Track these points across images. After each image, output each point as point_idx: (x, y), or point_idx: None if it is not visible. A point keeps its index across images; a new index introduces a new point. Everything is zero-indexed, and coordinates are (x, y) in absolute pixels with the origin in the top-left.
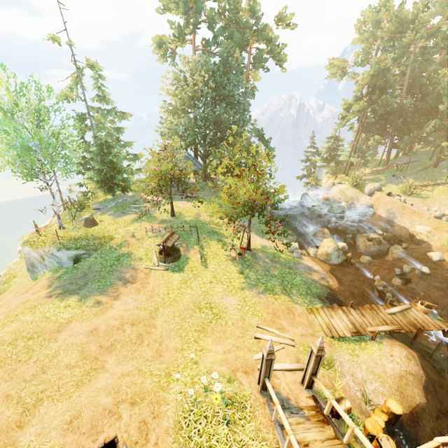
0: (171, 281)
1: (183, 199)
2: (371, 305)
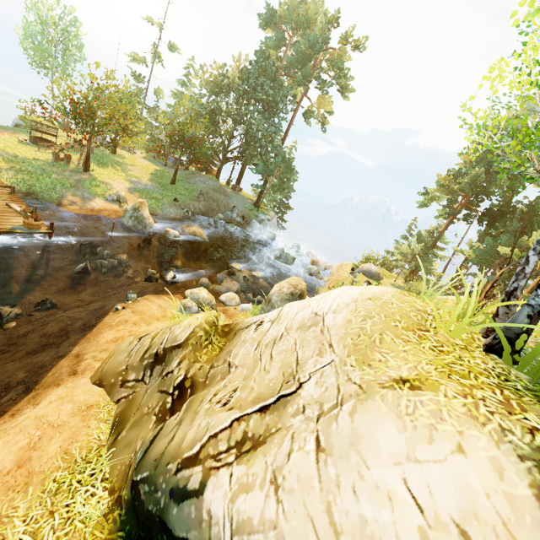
0: (2, 137)
1: (155, 163)
2: (22, 202)
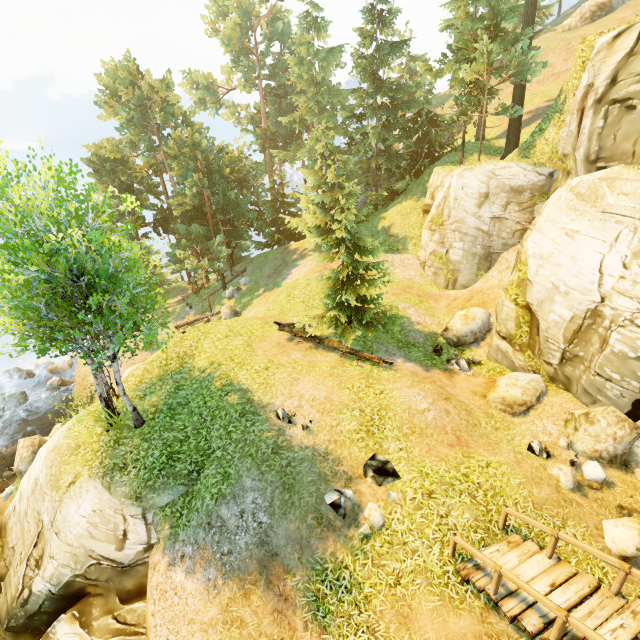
0: None
1: None
2: None
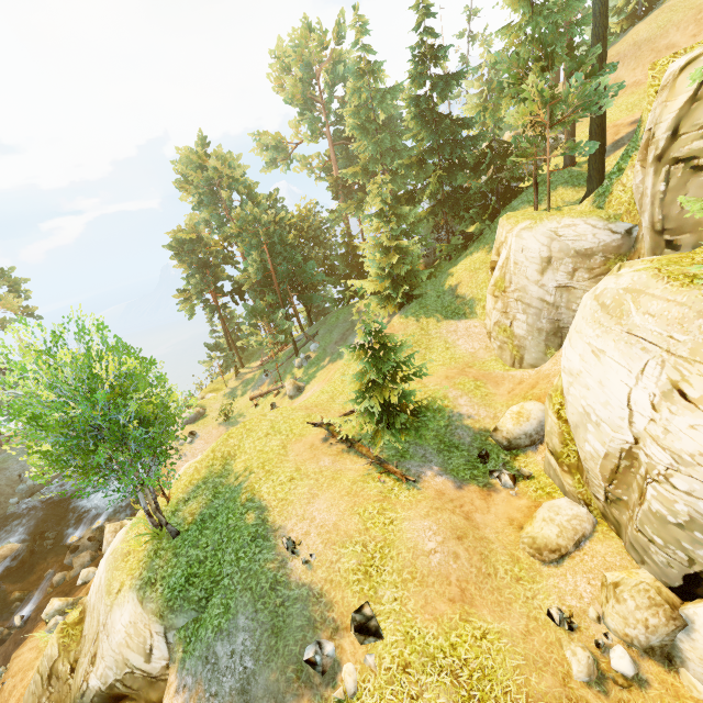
0: None
1: None
2: None
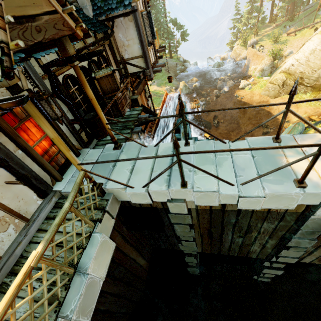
0: None
1: None
2: None
